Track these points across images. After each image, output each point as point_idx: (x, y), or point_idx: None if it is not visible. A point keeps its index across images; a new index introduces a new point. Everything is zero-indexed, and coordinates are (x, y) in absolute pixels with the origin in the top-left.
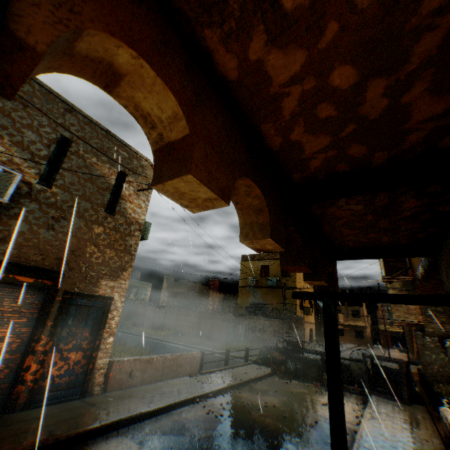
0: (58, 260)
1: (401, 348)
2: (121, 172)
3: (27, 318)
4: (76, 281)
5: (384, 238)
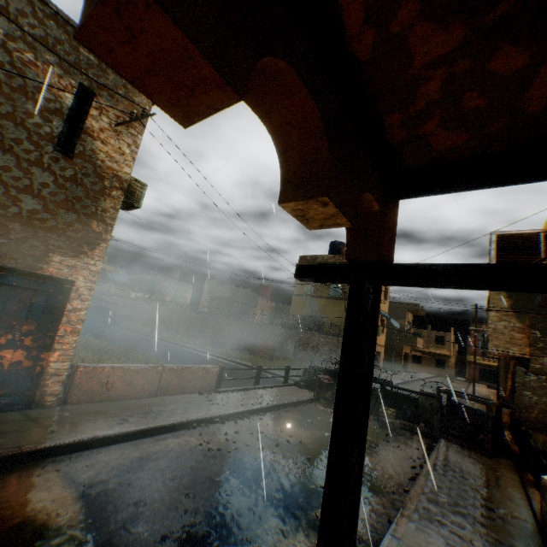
0: None
1: (490, 384)
2: (84, 89)
3: None
4: (6, 250)
5: (542, 82)
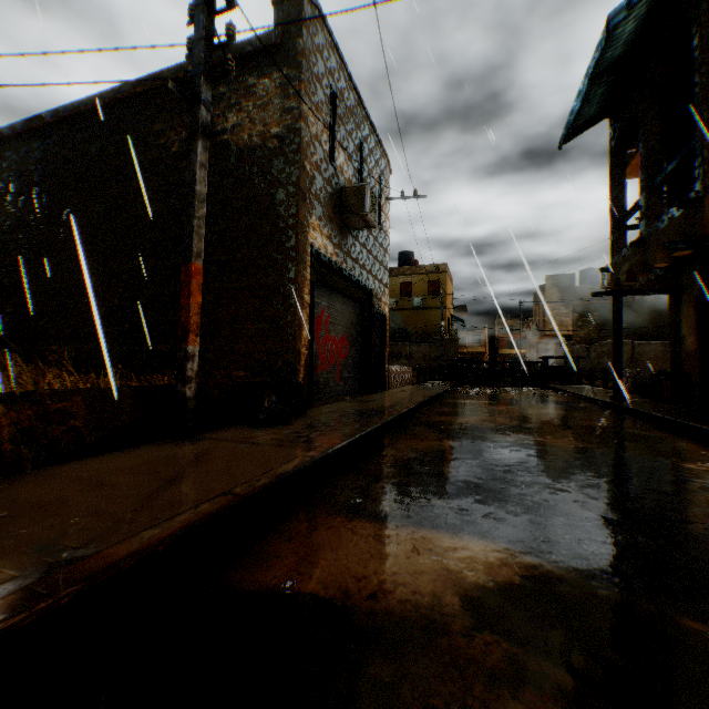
0: (369, 278)
1: None
2: (380, 178)
3: (358, 329)
4: (375, 298)
5: None
